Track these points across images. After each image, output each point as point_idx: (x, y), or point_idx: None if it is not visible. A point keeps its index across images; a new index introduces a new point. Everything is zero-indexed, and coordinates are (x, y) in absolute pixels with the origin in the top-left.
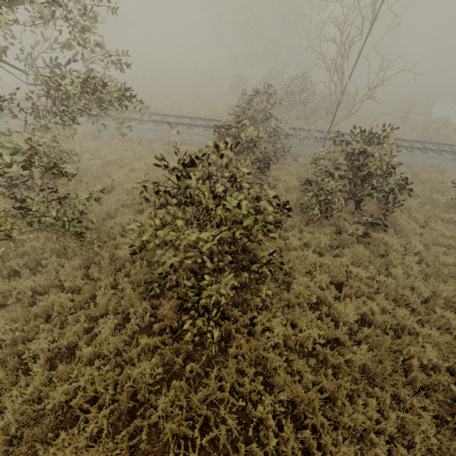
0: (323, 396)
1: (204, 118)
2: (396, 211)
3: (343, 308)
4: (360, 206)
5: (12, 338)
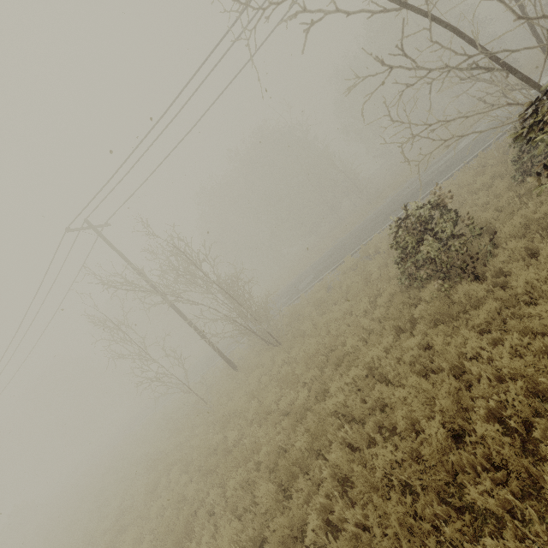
0: None
1: None
2: None
3: None
4: None
5: None
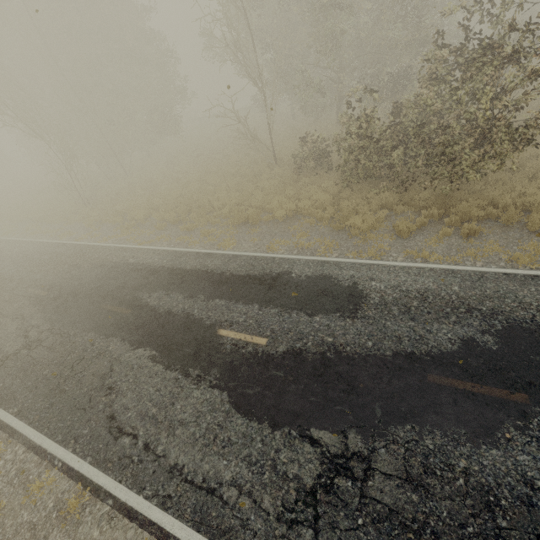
0: None
1: None
2: None
3: None
4: None
5: None
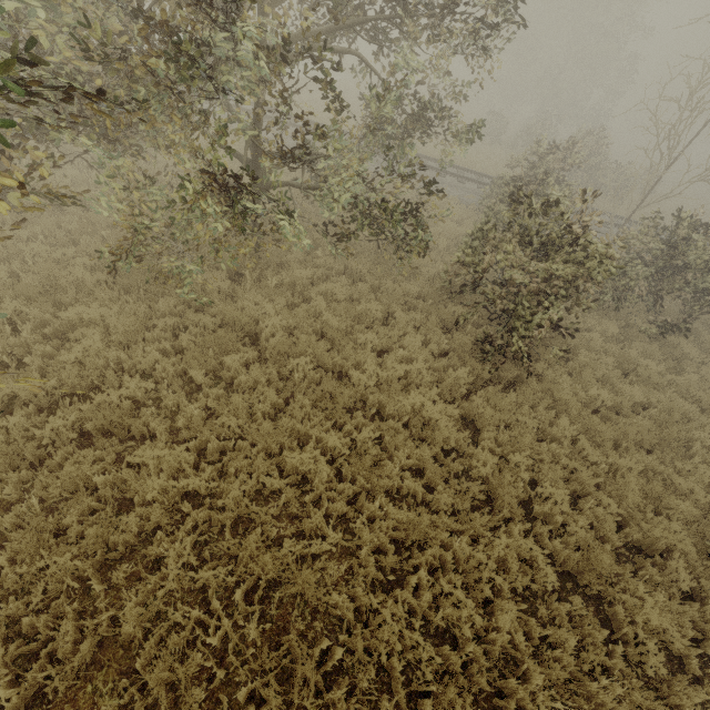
0: (616, 428)
1: (457, 166)
2: (699, 324)
3: (630, 388)
4: (654, 310)
5: (336, 328)
